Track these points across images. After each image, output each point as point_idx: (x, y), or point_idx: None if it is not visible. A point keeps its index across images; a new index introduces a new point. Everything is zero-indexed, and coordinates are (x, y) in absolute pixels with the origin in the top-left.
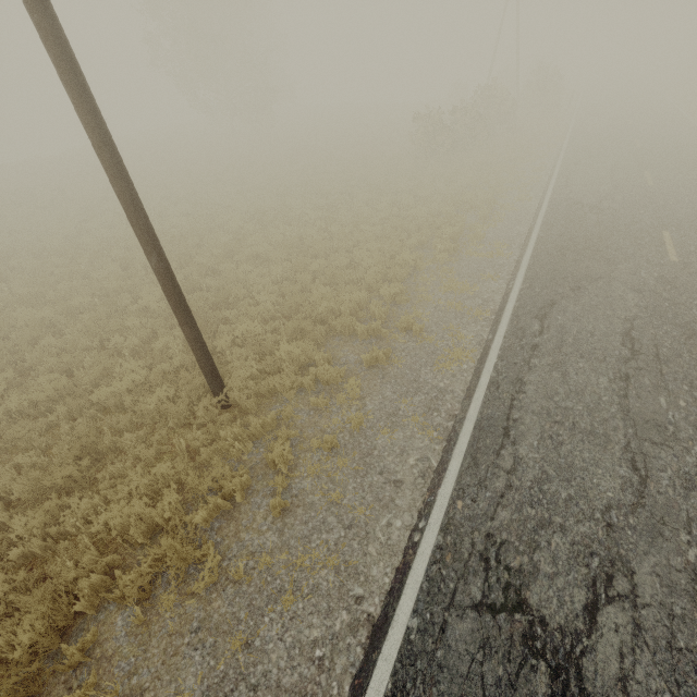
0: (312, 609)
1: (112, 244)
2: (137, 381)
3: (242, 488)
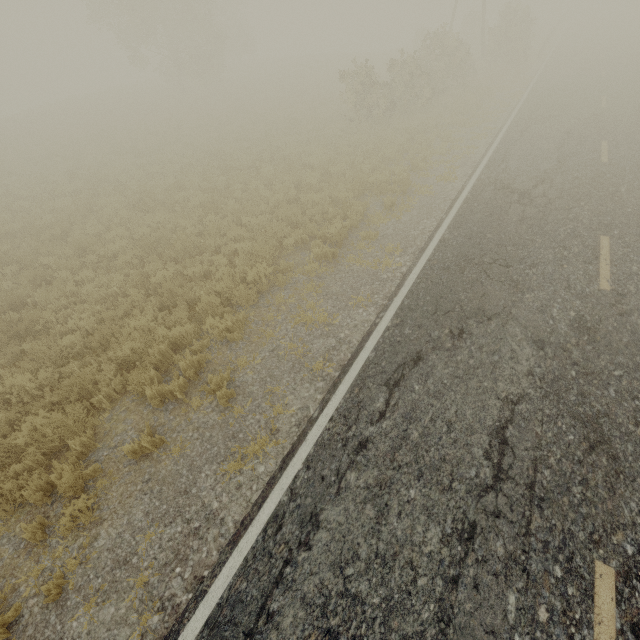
0: None
1: None
2: None
3: None
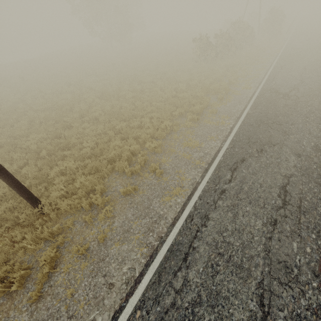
0: None
1: (29, 108)
2: (1, 195)
3: (22, 277)
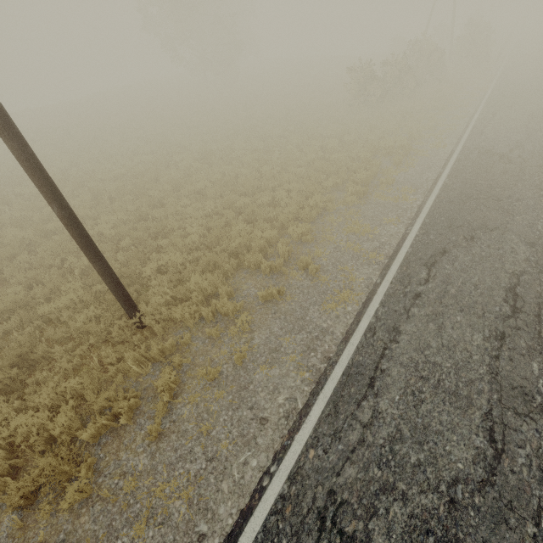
0: (159, 539)
1: (90, 177)
2: (75, 300)
3: (130, 409)
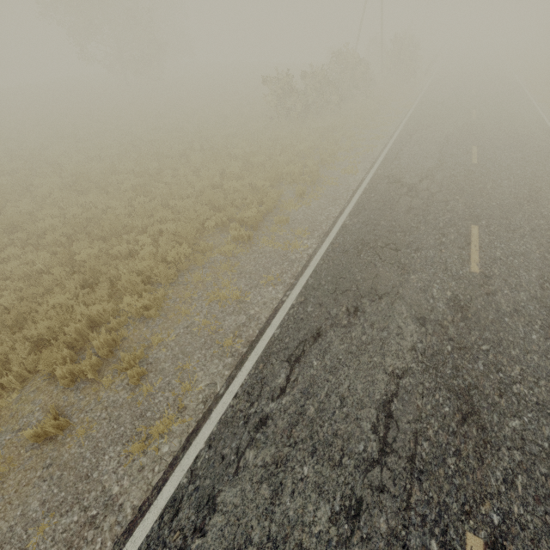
0: None
1: None
2: None
3: None
